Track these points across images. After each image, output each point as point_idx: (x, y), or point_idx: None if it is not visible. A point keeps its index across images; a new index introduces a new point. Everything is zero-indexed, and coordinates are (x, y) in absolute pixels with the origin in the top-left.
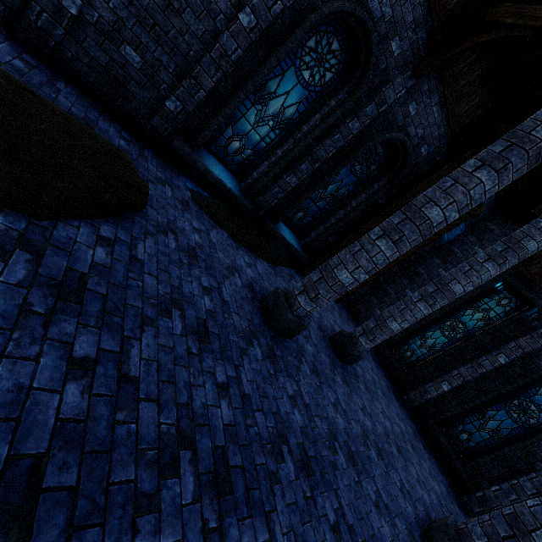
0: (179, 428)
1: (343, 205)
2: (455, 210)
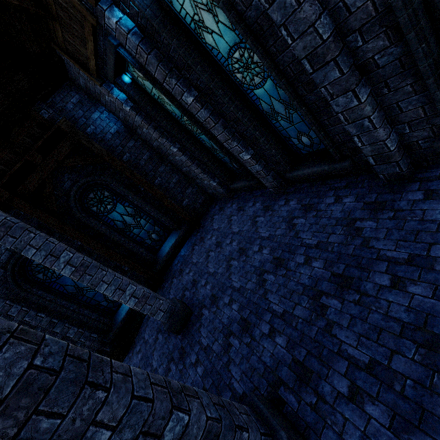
0: None
1: None
2: None
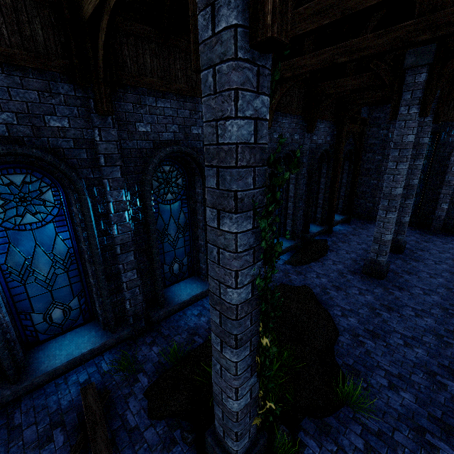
0: (434, 335)
1: (317, 191)
2: (403, 183)
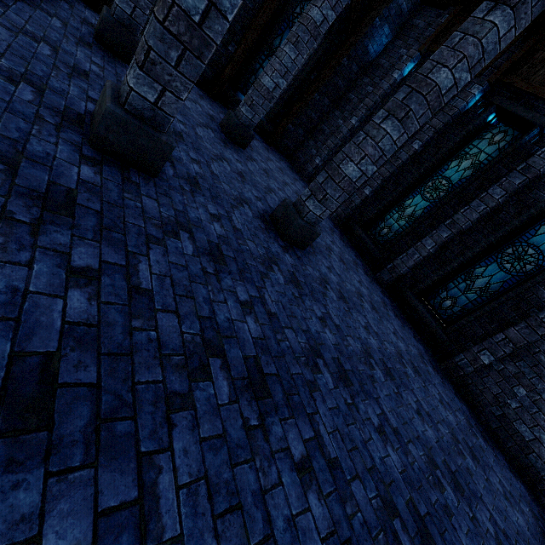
0: None
1: None
2: None
